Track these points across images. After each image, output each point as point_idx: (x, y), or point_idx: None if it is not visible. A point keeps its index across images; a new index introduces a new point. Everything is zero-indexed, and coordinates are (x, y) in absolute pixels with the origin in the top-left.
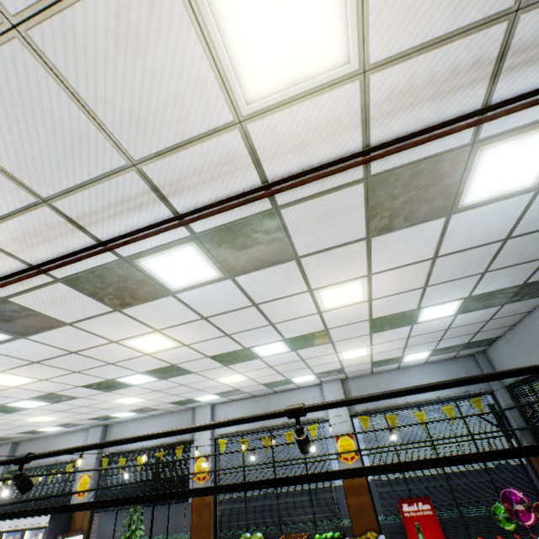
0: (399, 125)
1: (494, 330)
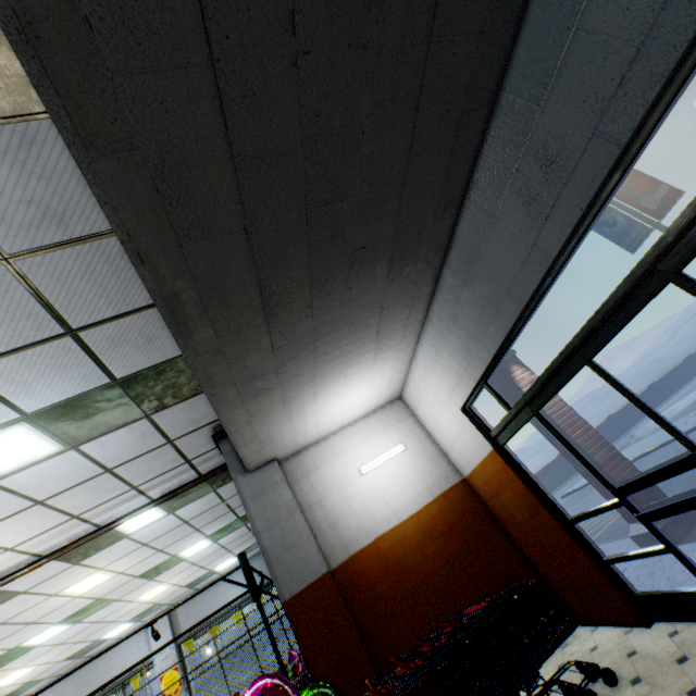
0: (49, 544)
1: None
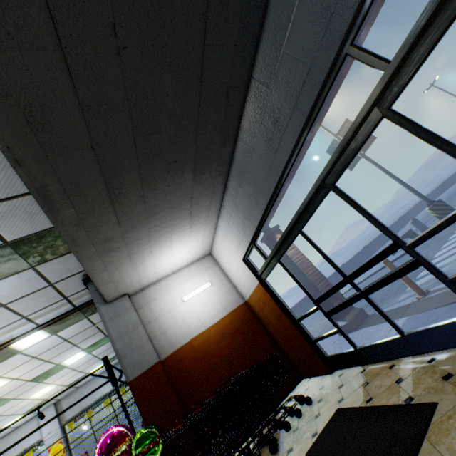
0: None
1: None
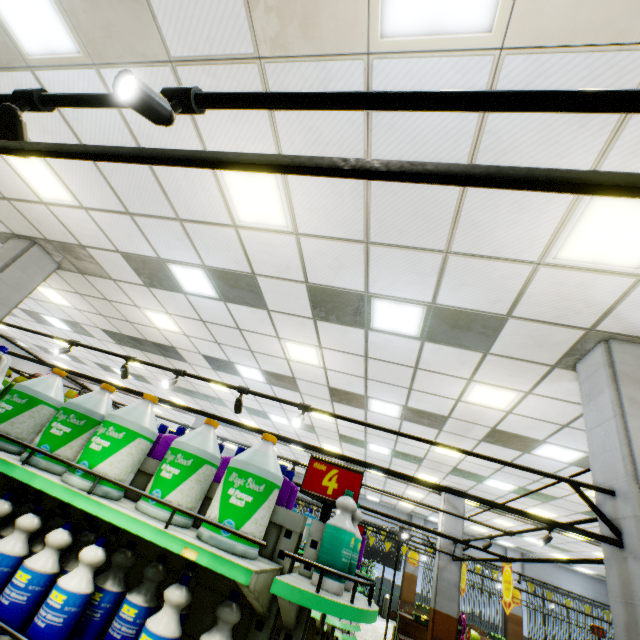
0: None
1: None
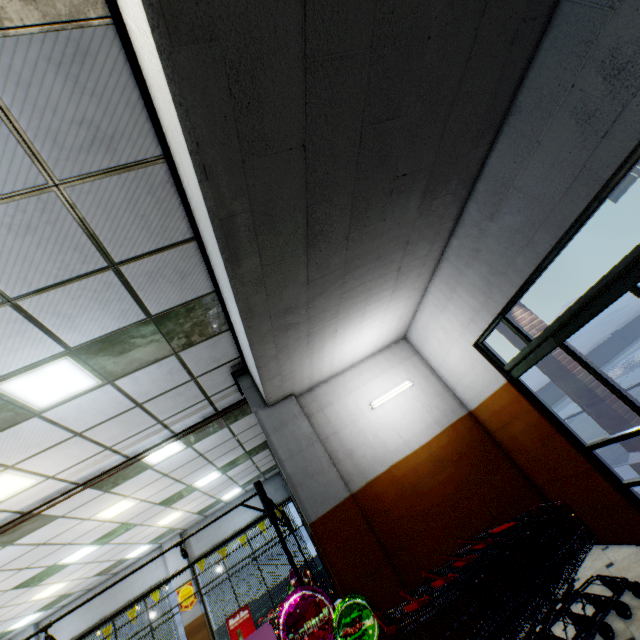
0: (85, 473)
1: (270, 462)
